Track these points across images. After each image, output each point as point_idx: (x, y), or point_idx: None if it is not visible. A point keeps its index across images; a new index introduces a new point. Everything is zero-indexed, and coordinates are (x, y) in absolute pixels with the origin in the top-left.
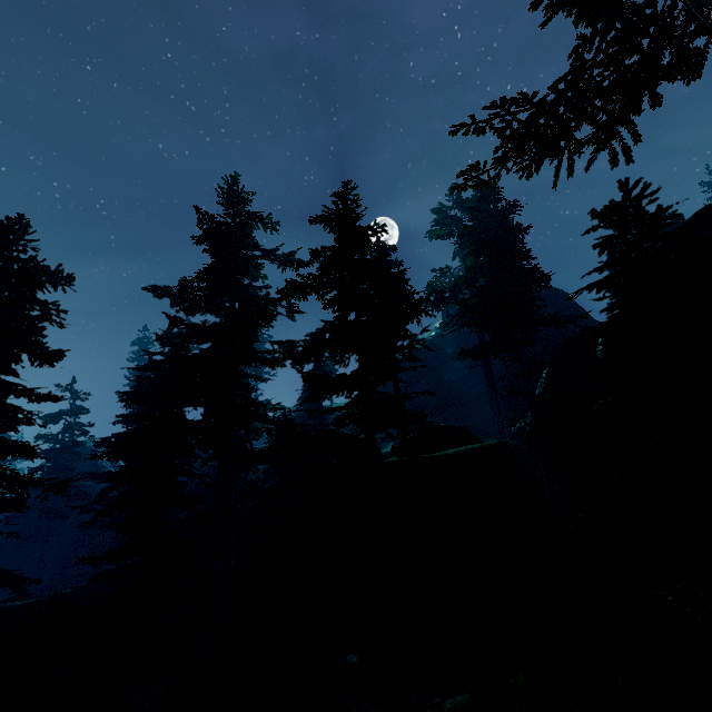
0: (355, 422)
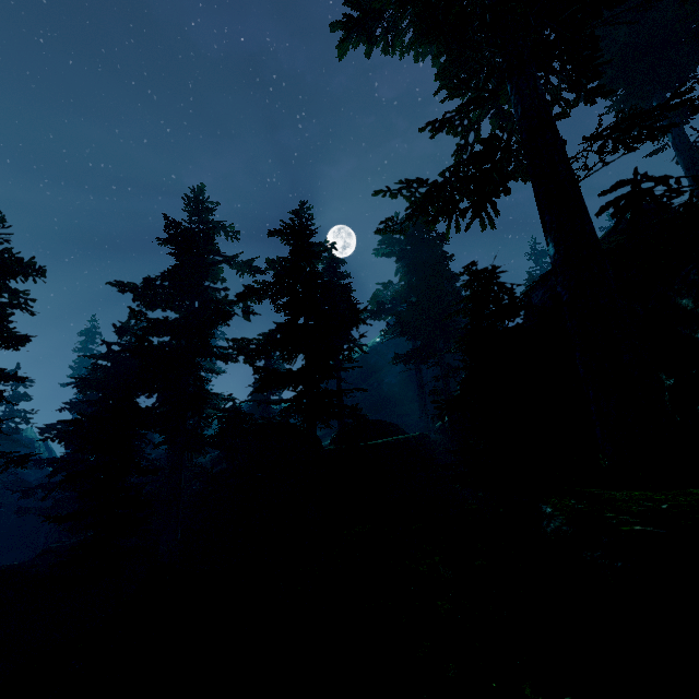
0: (299, 414)
